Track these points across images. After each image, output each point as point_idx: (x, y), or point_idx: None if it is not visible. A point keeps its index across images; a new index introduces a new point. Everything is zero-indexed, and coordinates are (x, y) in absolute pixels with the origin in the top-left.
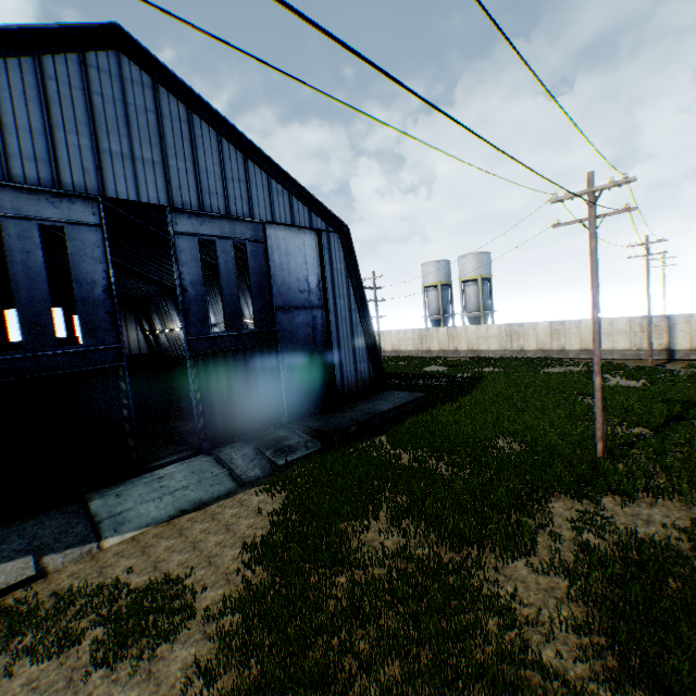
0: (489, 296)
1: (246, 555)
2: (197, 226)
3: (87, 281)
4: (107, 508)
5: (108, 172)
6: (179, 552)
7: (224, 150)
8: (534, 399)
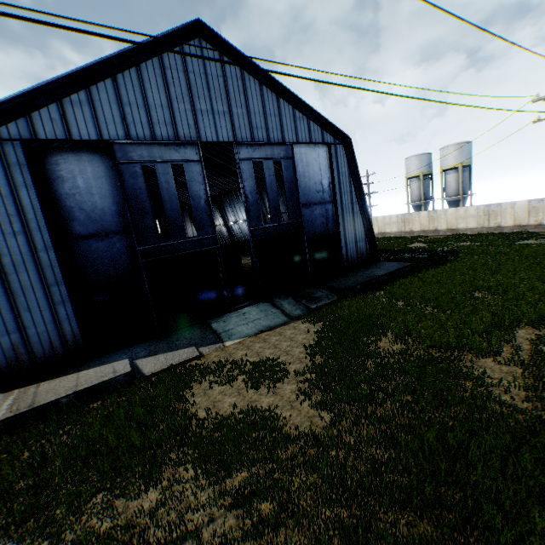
0: (468, 181)
1: (307, 351)
2: (251, 153)
3: (196, 196)
4: (220, 327)
5: (200, 125)
6: (268, 349)
7: (264, 94)
8: (507, 265)
